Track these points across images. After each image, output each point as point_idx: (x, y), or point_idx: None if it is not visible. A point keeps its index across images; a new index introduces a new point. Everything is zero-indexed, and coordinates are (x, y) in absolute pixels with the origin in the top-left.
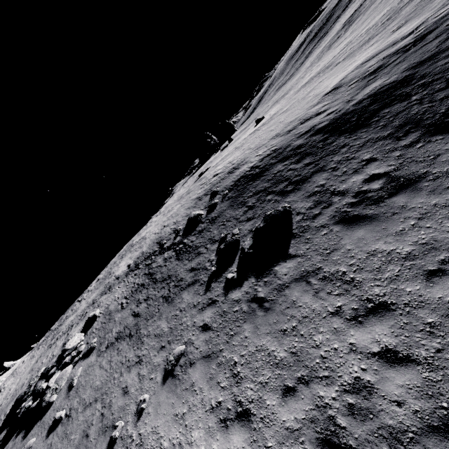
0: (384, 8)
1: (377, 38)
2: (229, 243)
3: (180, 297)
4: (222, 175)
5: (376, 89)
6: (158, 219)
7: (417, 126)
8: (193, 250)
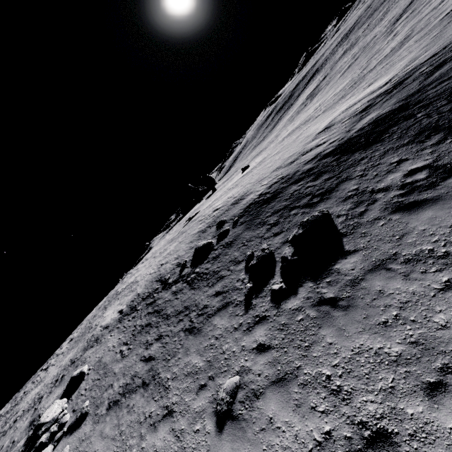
0: (344, 80)
1: (351, 94)
2: (263, 257)
3: (210, 324)
4: (224, 207)
5: (374, 118)
6: (147, 263)
7: (436, 130)
8: (211, 276)
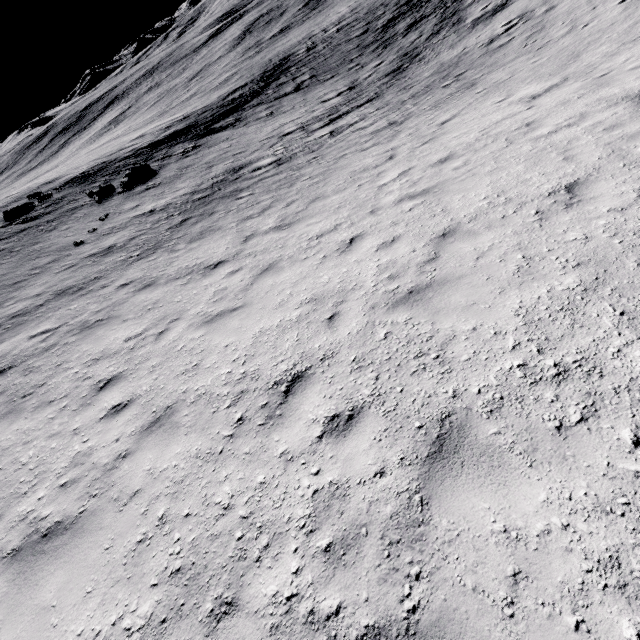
0: (152, 112)
1: (159, 120)
2: (105, 186)
3: (70, 217)
4: (29, 189)
5: (173, 131)
6: None
7: (198, 136)
8: (51, 211)
